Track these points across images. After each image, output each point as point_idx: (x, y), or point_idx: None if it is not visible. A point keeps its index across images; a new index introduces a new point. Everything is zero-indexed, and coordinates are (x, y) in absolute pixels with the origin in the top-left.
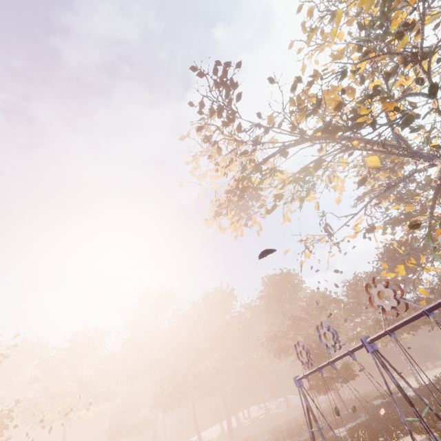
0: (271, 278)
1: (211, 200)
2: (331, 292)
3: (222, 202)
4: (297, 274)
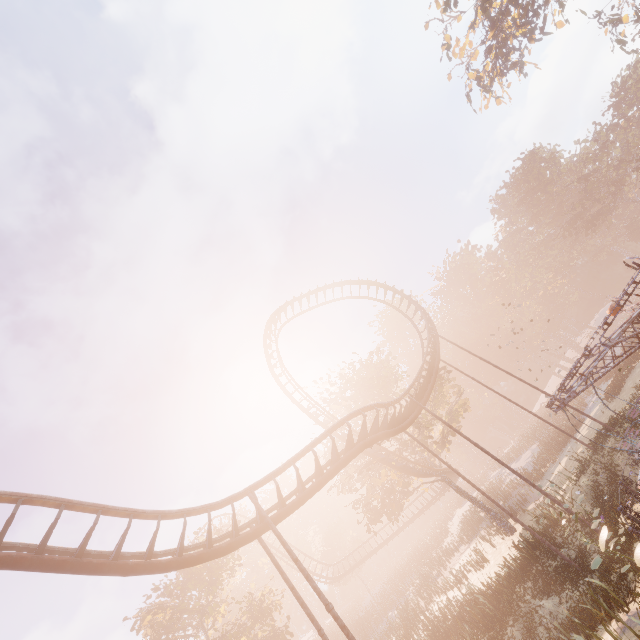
0: (514, 178)
1: (465, 85)
2: (600, 124)
3: (483, 71)
4: (541, 147)
